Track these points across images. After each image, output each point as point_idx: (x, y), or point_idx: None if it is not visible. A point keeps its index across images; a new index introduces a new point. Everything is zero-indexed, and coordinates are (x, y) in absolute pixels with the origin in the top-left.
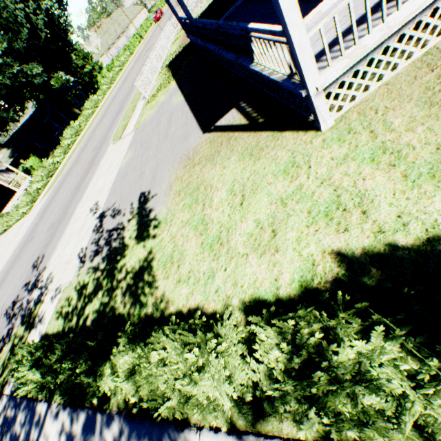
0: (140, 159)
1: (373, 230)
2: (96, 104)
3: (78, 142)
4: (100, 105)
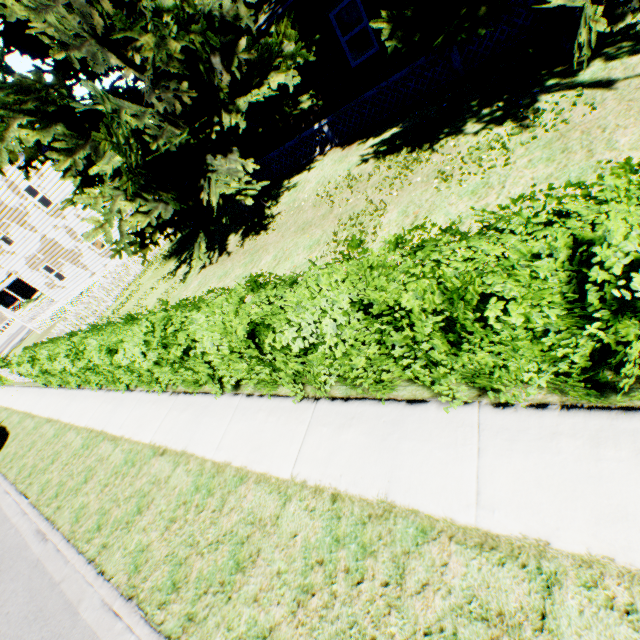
0: None
1: None
2: None
3: None
4: None
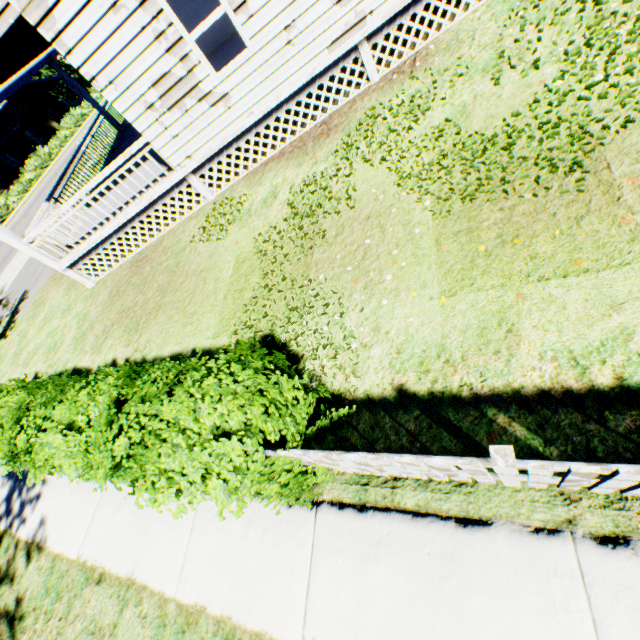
0: (47, 249)
1: (50, 364)
2: (77, 122)
3: (42, 181)
4: (84, 125)
